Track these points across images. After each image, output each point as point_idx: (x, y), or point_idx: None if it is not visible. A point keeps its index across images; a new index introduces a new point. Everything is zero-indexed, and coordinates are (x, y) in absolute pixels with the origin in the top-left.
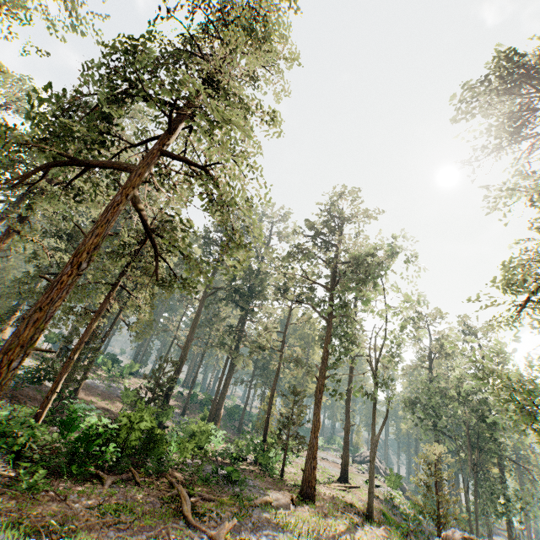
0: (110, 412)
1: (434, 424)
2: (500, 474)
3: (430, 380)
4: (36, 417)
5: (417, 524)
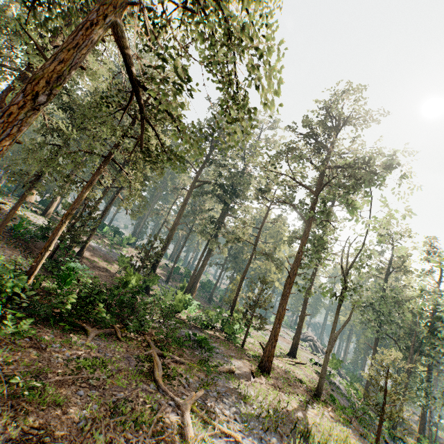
0: (109, 271)
1: (378, 326)
2: (429, 375)
3: (383, 289)
4: (31, 269)
5: (363, 414)
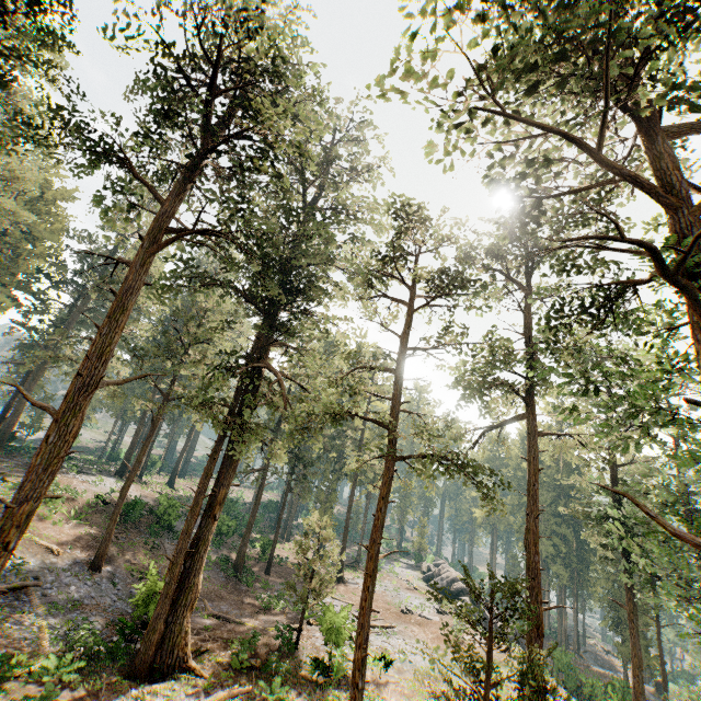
0: None
1: None
2: None
3: (613, 470)
4: None
5: None
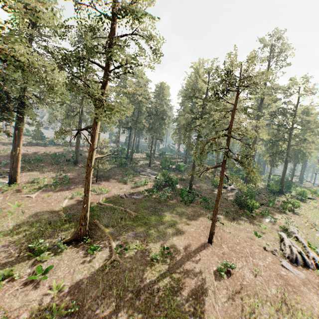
0: None
1: None
2: None
3: None
4: None
5: None
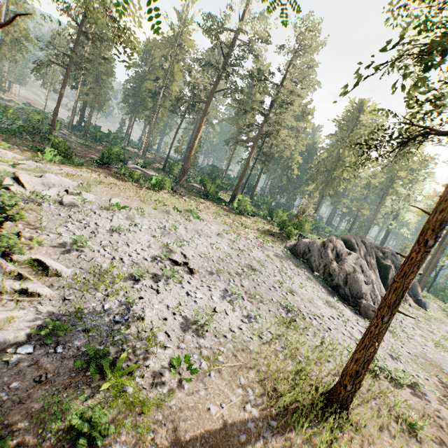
0: None
1: None
2: None
3: None
4: None
5: None
